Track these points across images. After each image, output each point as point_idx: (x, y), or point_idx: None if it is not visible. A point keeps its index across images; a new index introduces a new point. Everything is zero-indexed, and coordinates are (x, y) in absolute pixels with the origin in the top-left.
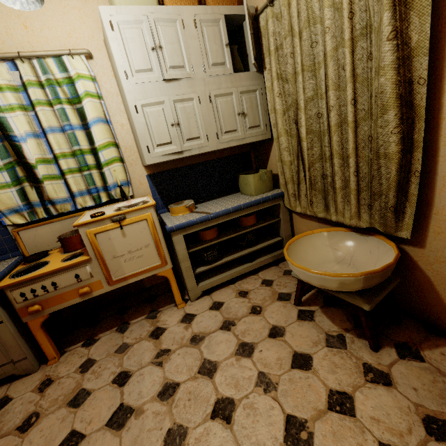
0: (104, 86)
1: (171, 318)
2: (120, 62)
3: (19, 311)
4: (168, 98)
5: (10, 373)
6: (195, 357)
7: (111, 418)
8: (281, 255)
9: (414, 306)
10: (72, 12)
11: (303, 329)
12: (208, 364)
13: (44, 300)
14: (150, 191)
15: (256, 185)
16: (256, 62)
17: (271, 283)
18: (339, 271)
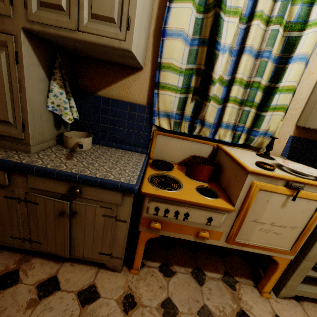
0: None
1: (257, 308)
2: None
3: (142, 220)
4: None
5: (102, 261)
6: None
7: None
8: None
9: None
10: None
11: None
12: None
13: (166, 222)
14: (281, 152)
15: None
16: None
17: None
18: None
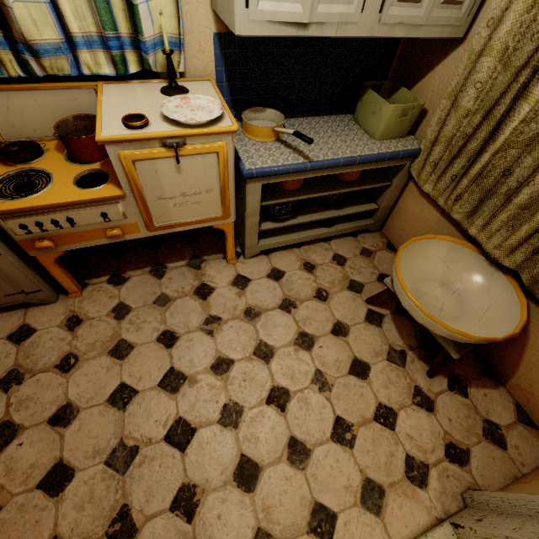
0: None
1: (220, 276)
2: None
3: (22, 244)
4: None
5: (23, 301)
6: (250, 336)
7: (162, 380)
8: (365, 226)
9: (486, 346)
10: None
11: (368, 335)
12: (264, 347)
13: (56, 236)
14: (215, 70)
15: (388, 124)
16: None
17: (344, 263)
18: (441, 299)
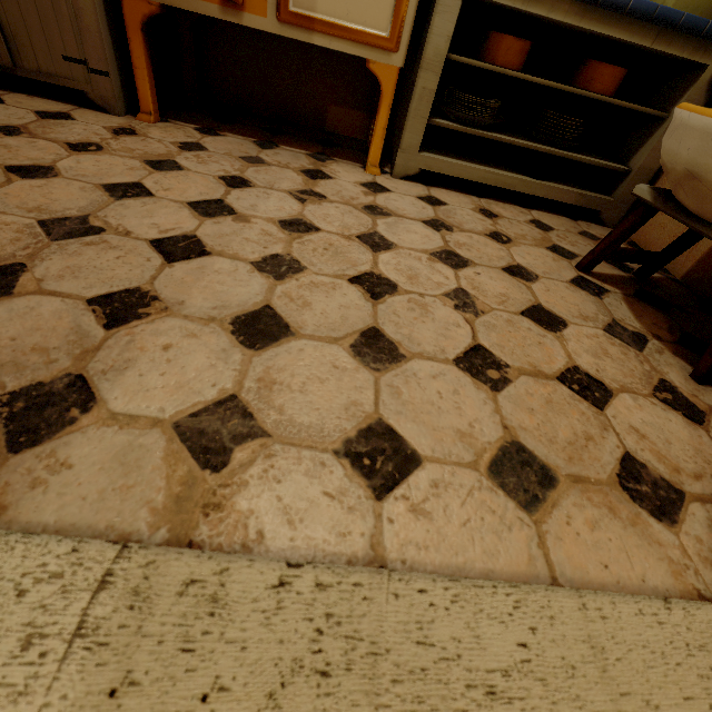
0: None
1: (348, 174)
2: None
3: None
4: None
5: (80, 87)
6: (361, 223)
7: (198, 202)
8: (597, 204)
9: None
10: None
11: (572, 295)
12: (377, 238)
13: None
14: None
15: None
16: None
17: (548, 229)
18: None
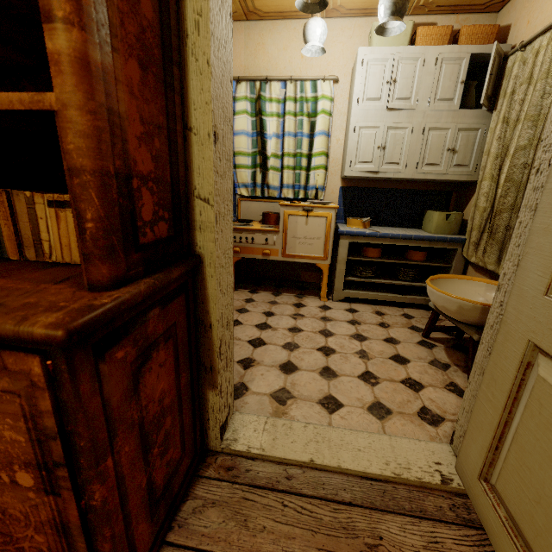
0: (338, 105)
1: (312, 303)
2: (358, 91)
3: None
4: (384, 124)
5: None
6: (320, 325)
7: (258, 324)
8: None
9: None
10: (338, 46)
11: (416, 349)
12: (327, 331)
13: (243, 247)
14: (338, 201)
15: (438, 224)
16: (489, 101)
17: (411, 318)
18: None
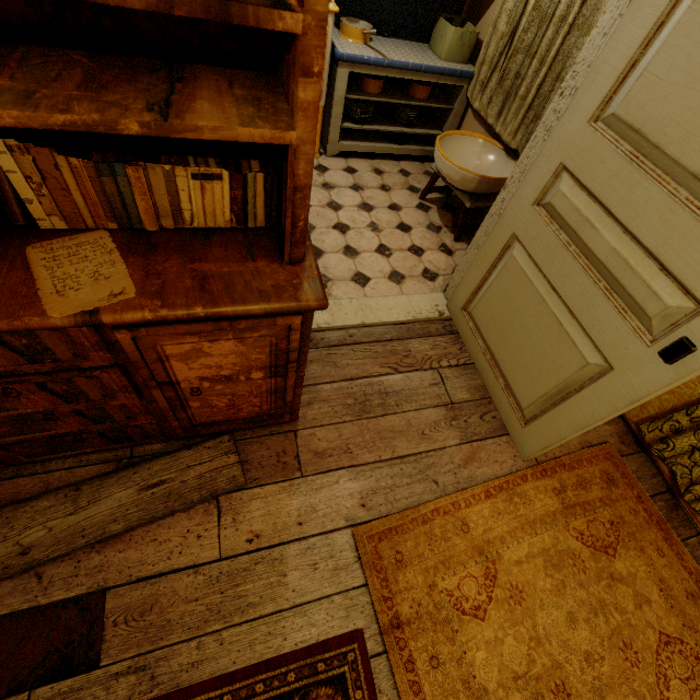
0: None
1: None
2: None
3: None
4: None
5: None
6: (325, 197)
7: None
8: (431, 153)
9: None
10: None
11: (416, 214)
12: (335, 204)
13: None
14: None
15: (451, 46)
16: None
17: (408, 175)
18: None
